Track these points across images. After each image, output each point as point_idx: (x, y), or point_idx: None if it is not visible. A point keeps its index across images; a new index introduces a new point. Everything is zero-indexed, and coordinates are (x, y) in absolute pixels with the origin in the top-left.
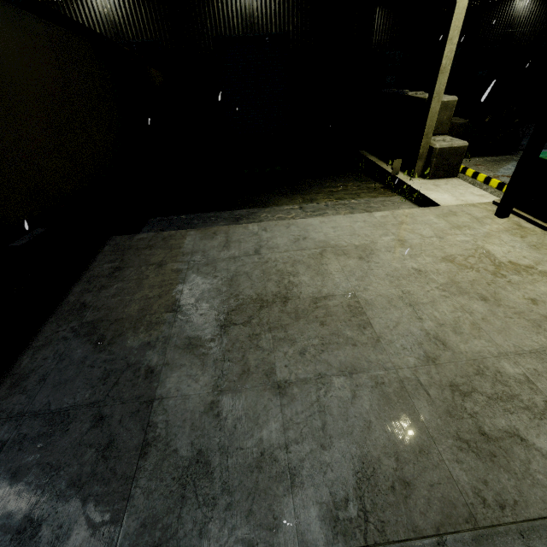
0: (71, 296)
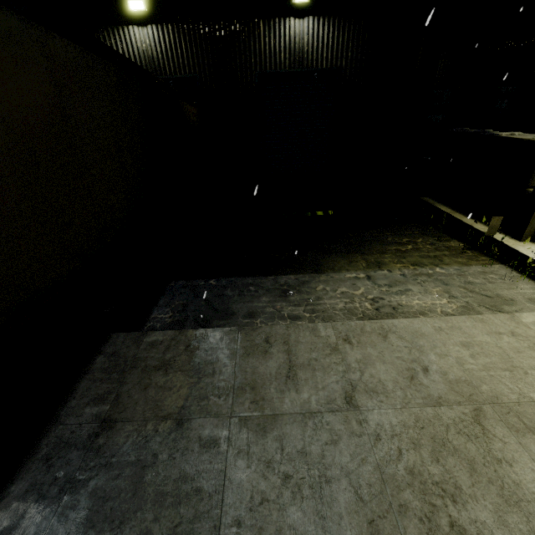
0: (2, 509)
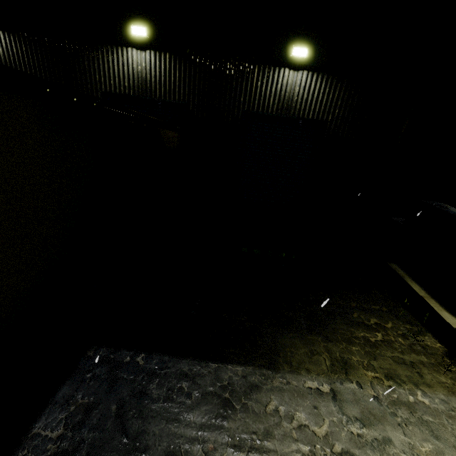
0: None
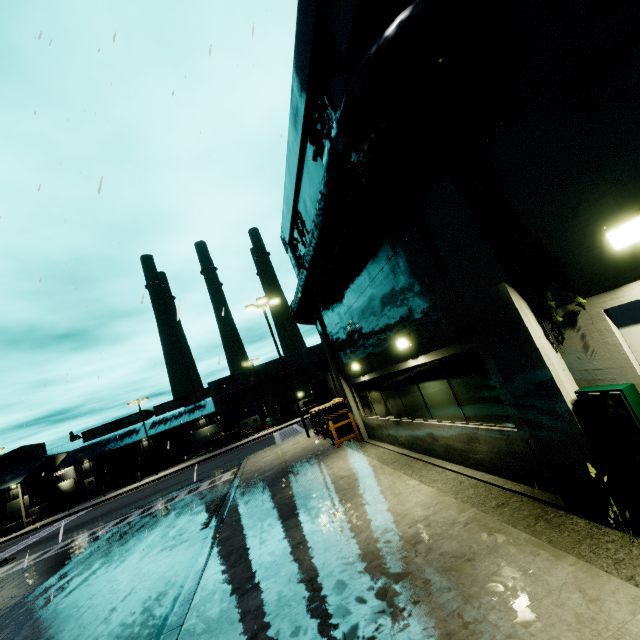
0: None
